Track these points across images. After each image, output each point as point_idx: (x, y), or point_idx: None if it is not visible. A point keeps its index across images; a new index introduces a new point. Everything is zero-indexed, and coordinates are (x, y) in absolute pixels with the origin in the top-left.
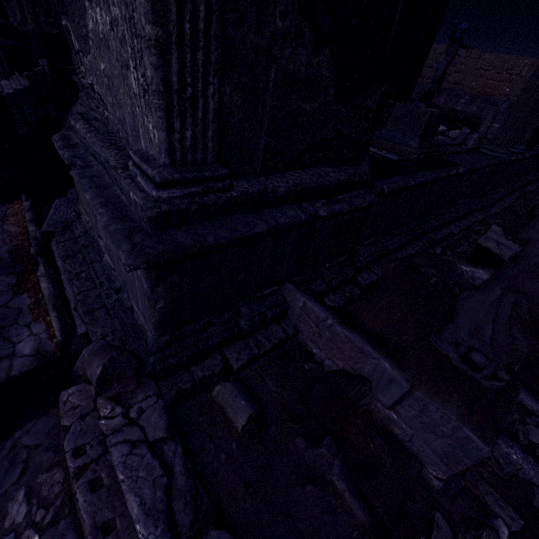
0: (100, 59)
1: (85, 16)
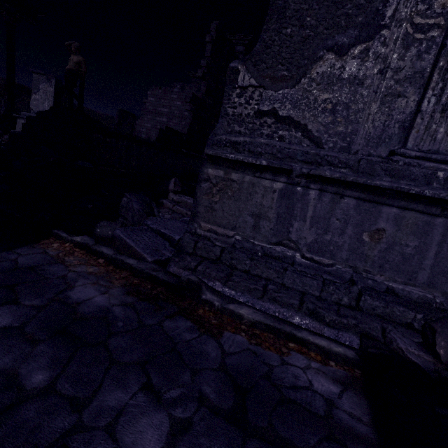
0: (324, 91)
1: (313, 63)
